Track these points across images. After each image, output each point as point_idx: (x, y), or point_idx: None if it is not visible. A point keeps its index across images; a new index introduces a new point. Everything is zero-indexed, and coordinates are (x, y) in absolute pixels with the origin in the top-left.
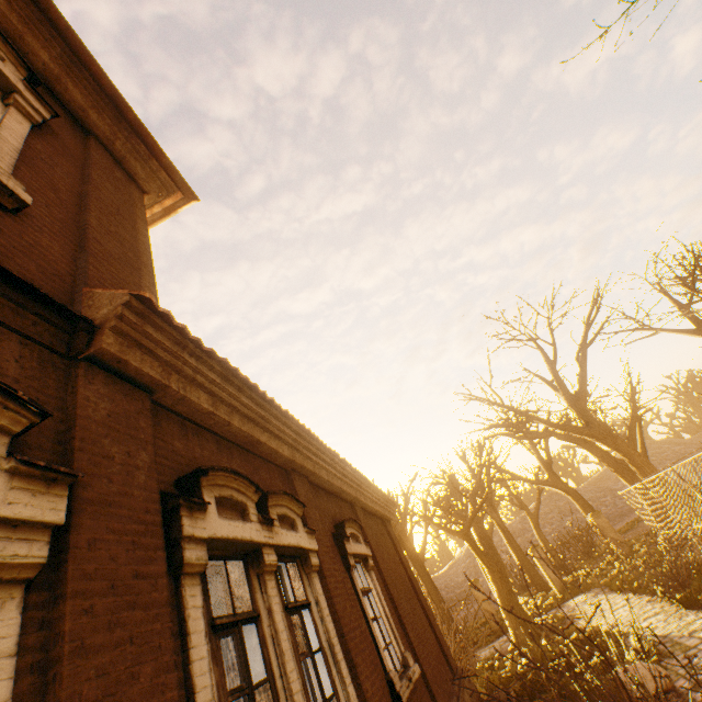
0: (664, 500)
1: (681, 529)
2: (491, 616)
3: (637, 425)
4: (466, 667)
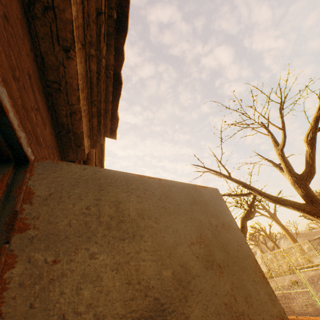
0: None
1: None
2: None
3: None
4: None
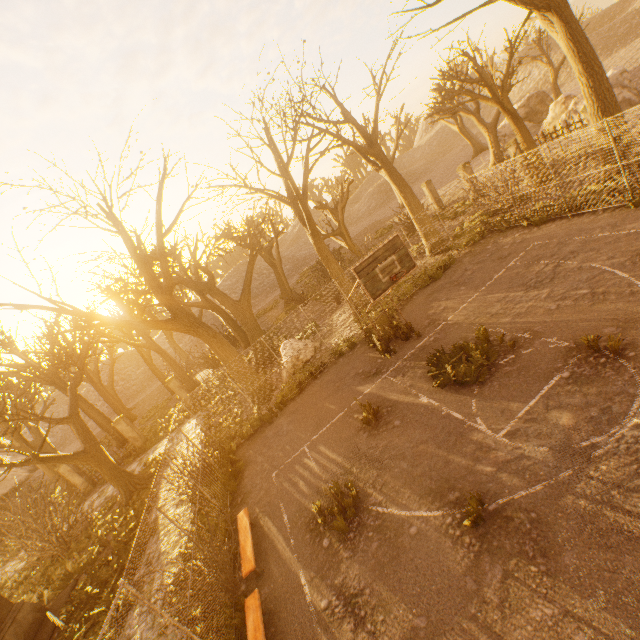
0: (232, 374)
1: (202, 449)
2: (136, 440)
3: (276, 241)
4: (75, 534)
